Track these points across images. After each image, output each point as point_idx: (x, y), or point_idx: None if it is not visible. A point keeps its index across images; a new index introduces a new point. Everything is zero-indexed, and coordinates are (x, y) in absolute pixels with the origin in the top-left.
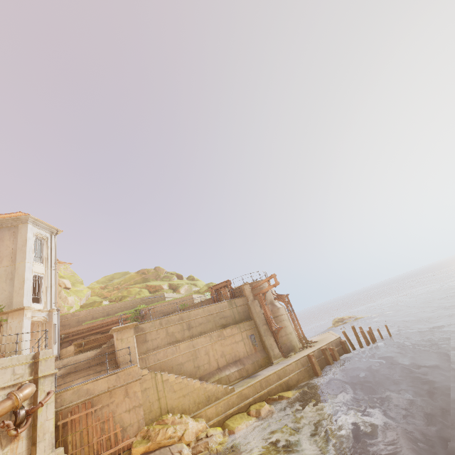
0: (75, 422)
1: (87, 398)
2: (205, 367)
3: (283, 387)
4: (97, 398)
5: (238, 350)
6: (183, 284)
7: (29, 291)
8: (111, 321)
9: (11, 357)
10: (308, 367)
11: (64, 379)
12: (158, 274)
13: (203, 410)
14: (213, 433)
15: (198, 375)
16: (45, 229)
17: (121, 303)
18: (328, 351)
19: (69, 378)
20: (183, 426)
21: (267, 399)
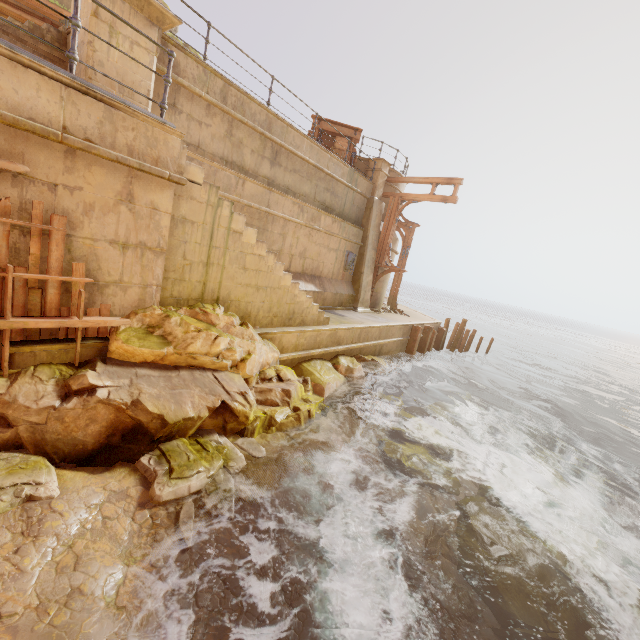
0: None
1: None
2: None
3: (376, 350)
4: (7, 133)
5: (325, 262)
6: None
7: None
8: (28, 2)
9: None
10: (405, 340)
11: None
12: None
13: (280, 332)
14: (291, 377)
15: None
16: None
17: None
18: (431, 333)
19: None
20: (245, 345)
21: (357, 357)
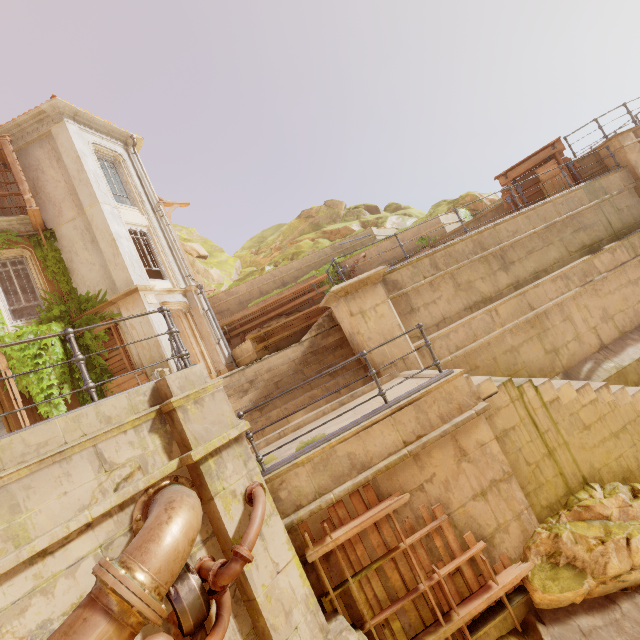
0: (349, 544)
1: (358, 481)
2: (571, 350)
3: None
4: (385, 474)
5: (639, 300)
6: (388, 217)
7: (133, 258)
8: (296, 293)
9: (69, 415)
10: None
11: (263, 412)
12: (333, 211)
13: None
14: None
15: (559, 369)
16: (108, 138)
17: (298, 260)
18: None
19: (274, 411)
20: None
21: None
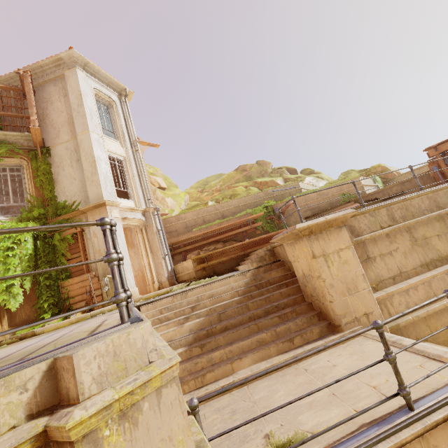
0: None
1: None
2: None
3: None
4: None
5: None
6: (306, 177)
7: (107, 178)
8: (233, 225)
9: None
10: None
11: (204, 349)
12: (263, 169)
13: None
14: None
15: None
16: (107, 87)
17: (237, 199)
18: None
19: (217, 352)
20: None
21: None
